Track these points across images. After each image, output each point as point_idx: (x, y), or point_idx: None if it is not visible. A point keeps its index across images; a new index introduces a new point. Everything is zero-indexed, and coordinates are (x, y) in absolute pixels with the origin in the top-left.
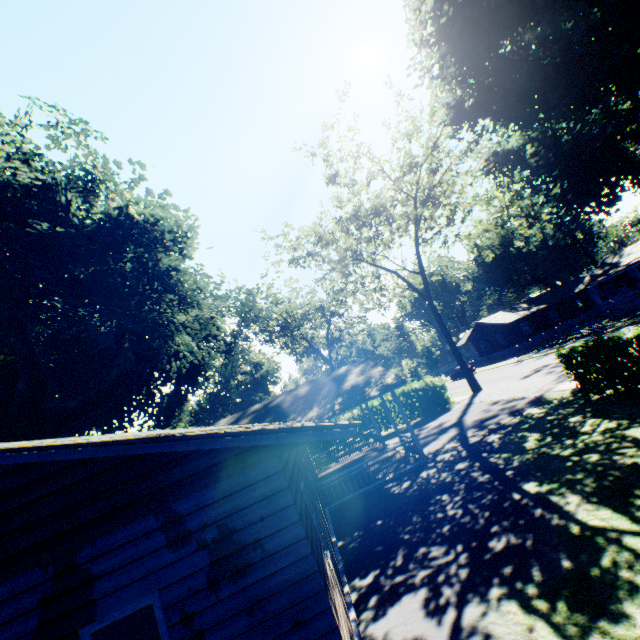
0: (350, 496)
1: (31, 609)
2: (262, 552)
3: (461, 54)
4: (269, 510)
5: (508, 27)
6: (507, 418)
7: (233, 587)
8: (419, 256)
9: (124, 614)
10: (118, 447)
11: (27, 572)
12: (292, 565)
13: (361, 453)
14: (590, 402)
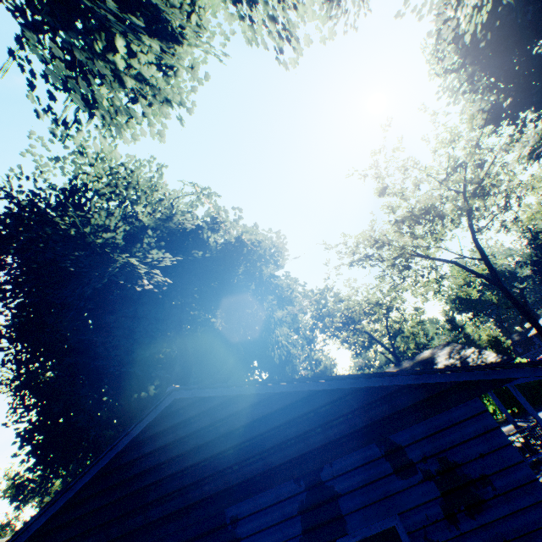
0: None
1: (293, 515)
2: (492, 489)
3: (490, 67)
4: (486, 448)
5: (539, 32)
6: None
7: (471, 522)
8: (477, 243)
9: (371, 532)
10: (345, 381)
11: (285, 483)
12: (531, 507)
13: None
14: None
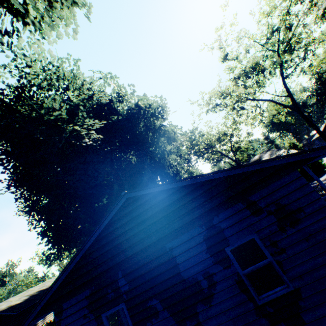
0: None
1: (201, 242)
2: (304, 213)
3: None
4: (301, 194)
5: None
6: None
7: (293, 230)
8: (286, 85)
9: (242, 242)
10: (222, 173)
11: (194, 228)
12: (324, 218)
13: None
14: None
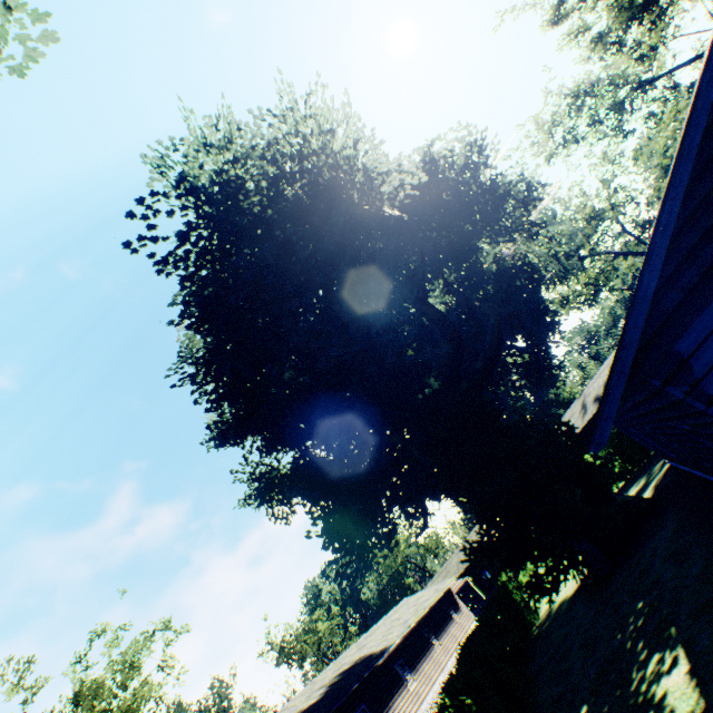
0: None
1: None
2: None
3: None
4: None
5: None
6: None
7: None
8: None
9: None
10: None
11: None
12: None
13: None
14: None
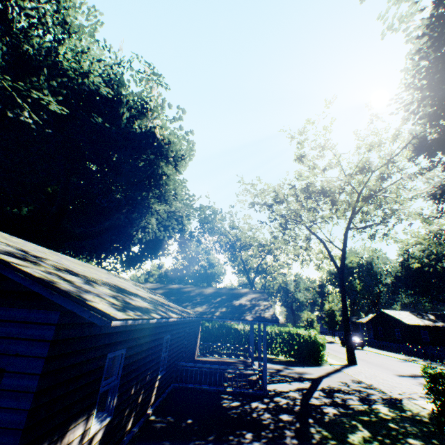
0: (193, 386)
1: None
2: None
3: (439, 98)
4: (26, 351)
5: None
6: (355, 401)
7: None
8: (346, 237)
9: None
10: None
11: None
12: (9, 410)
13: (234, 359)
14: (442, 435)
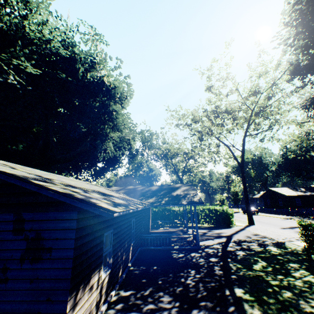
0: (153, 247)
1: None
2: (49, 255)
3: (309, 33)
4: (62, 236)
5: None
6: (255, 246)
7: (29, 265)
8: (244, 142)
9: None
10: (4, 175)
11: None
12: (60, 269)
13: (175, 229)
14: (310, 260)
